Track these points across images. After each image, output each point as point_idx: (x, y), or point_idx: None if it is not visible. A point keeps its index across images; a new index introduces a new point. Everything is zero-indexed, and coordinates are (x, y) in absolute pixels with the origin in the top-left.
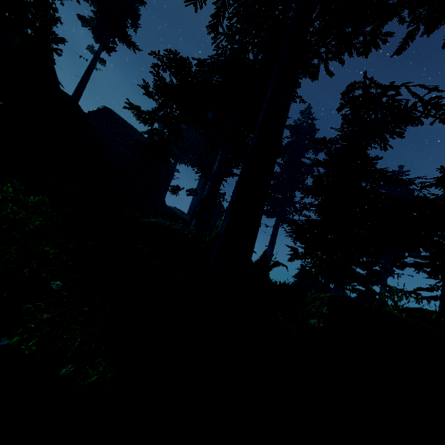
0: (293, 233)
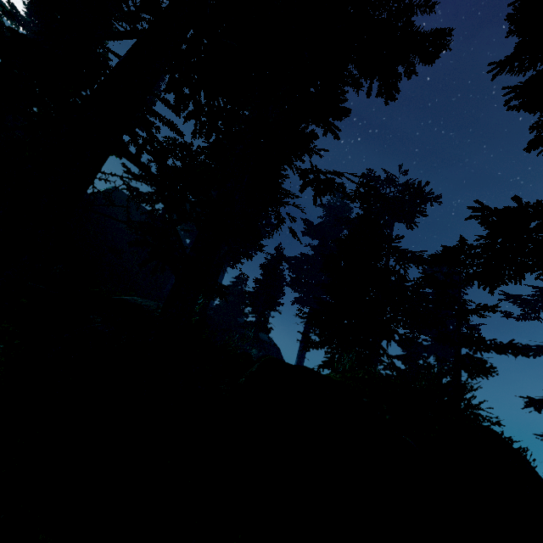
0: (309, 319)
